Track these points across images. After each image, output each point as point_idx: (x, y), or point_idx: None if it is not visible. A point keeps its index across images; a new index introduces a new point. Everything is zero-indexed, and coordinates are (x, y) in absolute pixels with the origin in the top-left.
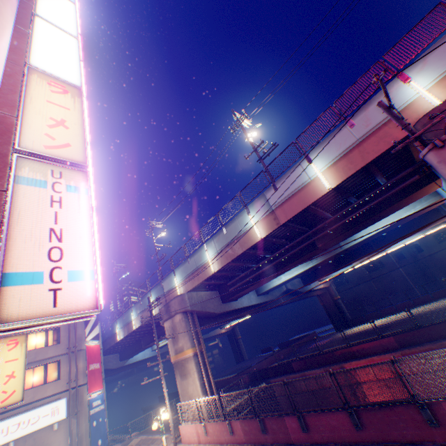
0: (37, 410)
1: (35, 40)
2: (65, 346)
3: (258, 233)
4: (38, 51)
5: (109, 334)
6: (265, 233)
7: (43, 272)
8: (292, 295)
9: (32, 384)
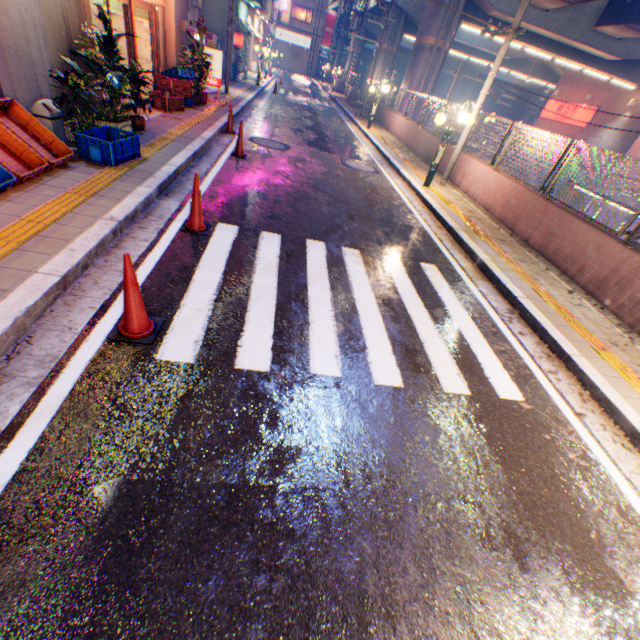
0: (300, 37)
1: None
2: (317, 7)
3: None
4: None
5: (350, 12)
6: None
7: (279, 3)
8: (469, 70)
9: (300, 21)
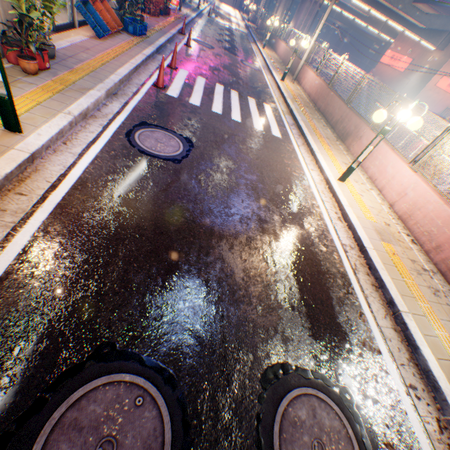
0: None
1: None
2: None
3: None
4: None
5: None
6: None
7: None
8: (346, 21)
9: None
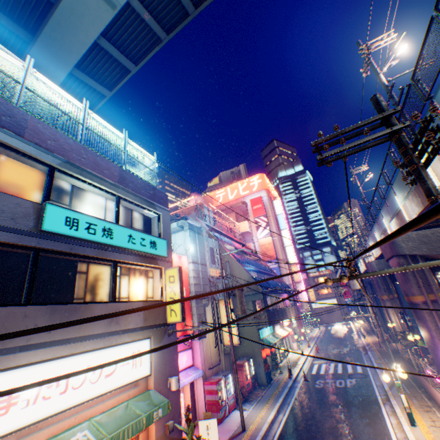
0: (327, 300)
1: (287, 255)
2: None
3: (363, 267)
4: (289, 258)
5: None
6: (364, 268)
7: (301, 297)
8: None
9: (323, 292)
